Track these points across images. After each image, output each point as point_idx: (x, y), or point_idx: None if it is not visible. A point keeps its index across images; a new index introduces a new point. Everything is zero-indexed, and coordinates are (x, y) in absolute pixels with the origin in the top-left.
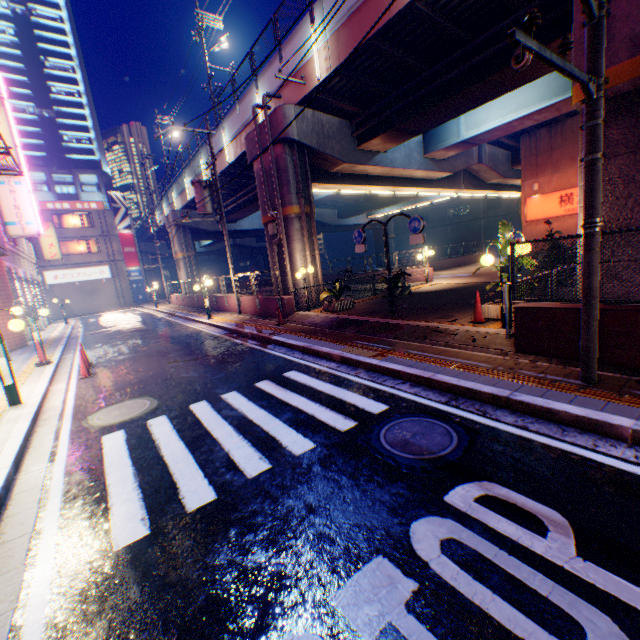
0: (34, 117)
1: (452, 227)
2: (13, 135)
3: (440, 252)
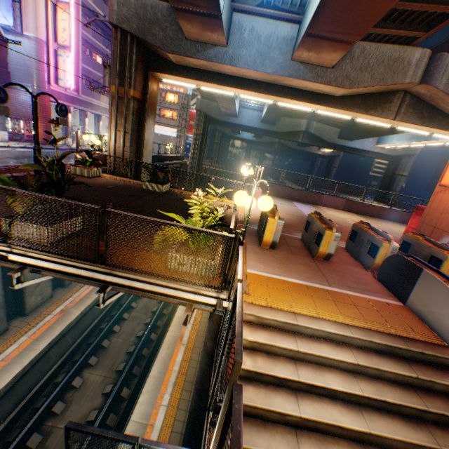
0: None
1: None
2: (71, 28)
3: None
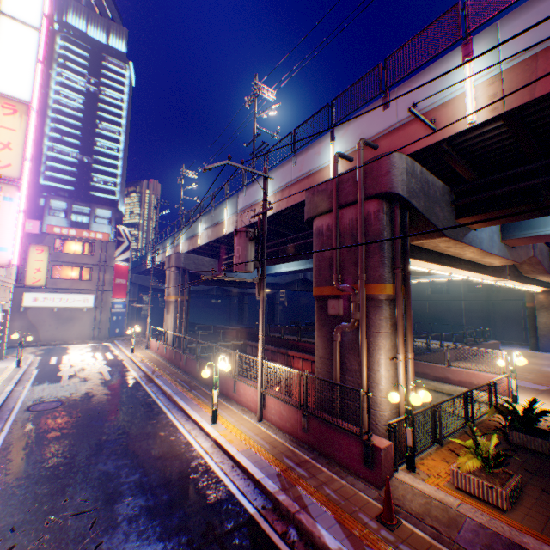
0: (75, 160)
1: (430, 302)
2: (25, 145)
3: (416, 324)
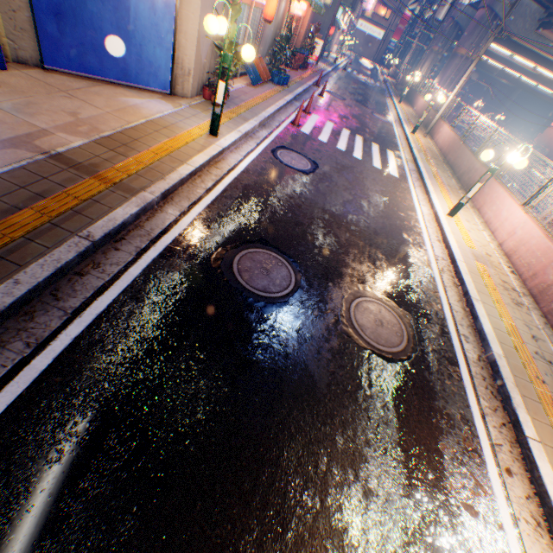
0: None
1: None
2: None
3: None
